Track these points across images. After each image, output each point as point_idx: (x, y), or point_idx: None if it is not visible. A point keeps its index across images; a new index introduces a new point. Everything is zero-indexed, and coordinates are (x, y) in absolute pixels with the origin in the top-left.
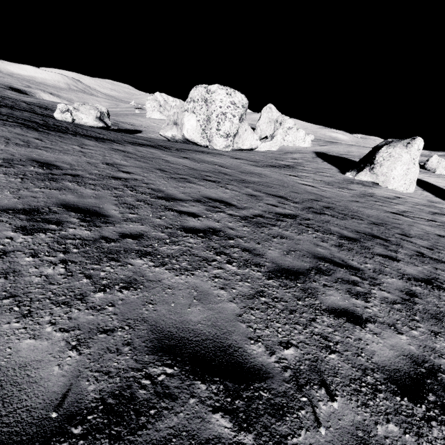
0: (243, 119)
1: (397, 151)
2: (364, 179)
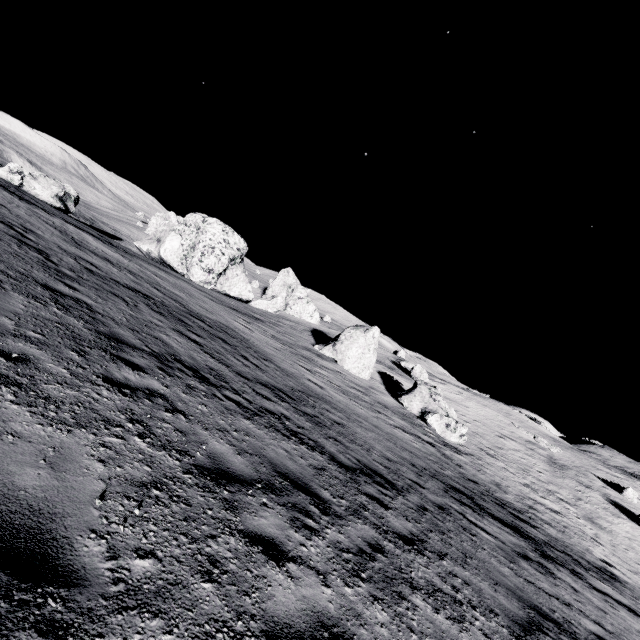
0: (236, 263)
1: (357, 334)
2: (327, 354)
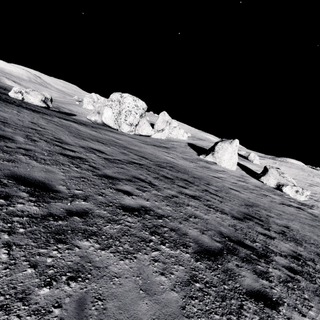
0: (143, 116)
1: (226, 145)
2: (209, 160)
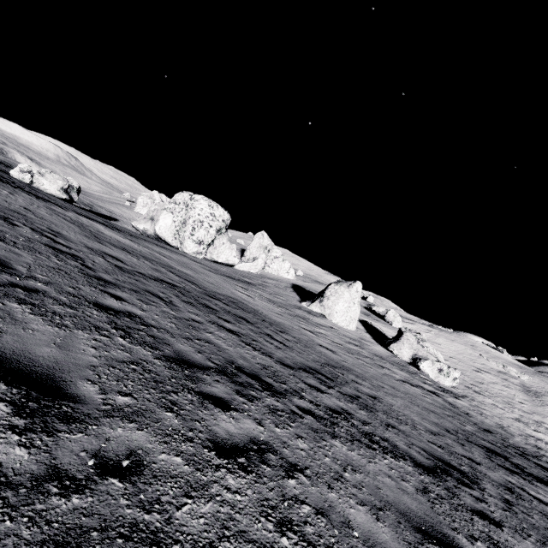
0: (222, 233)
1: (341, 289)
2: (315, 310)
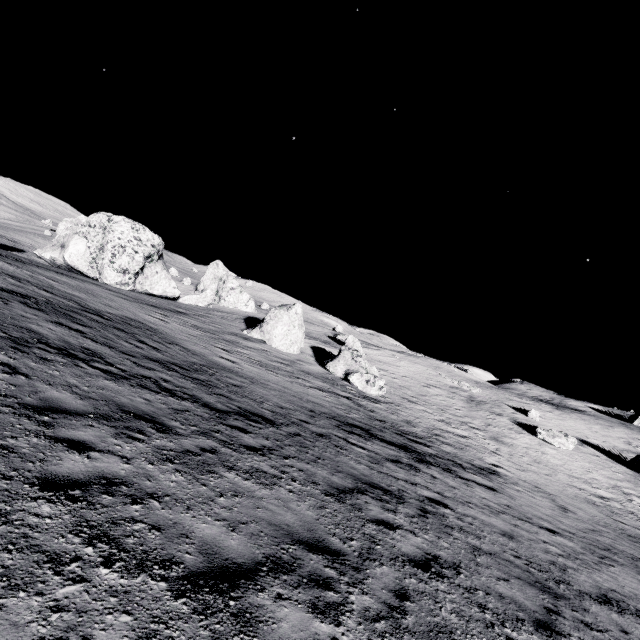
0: (153, 260)
1: (281, 313)
2: (256, 337)
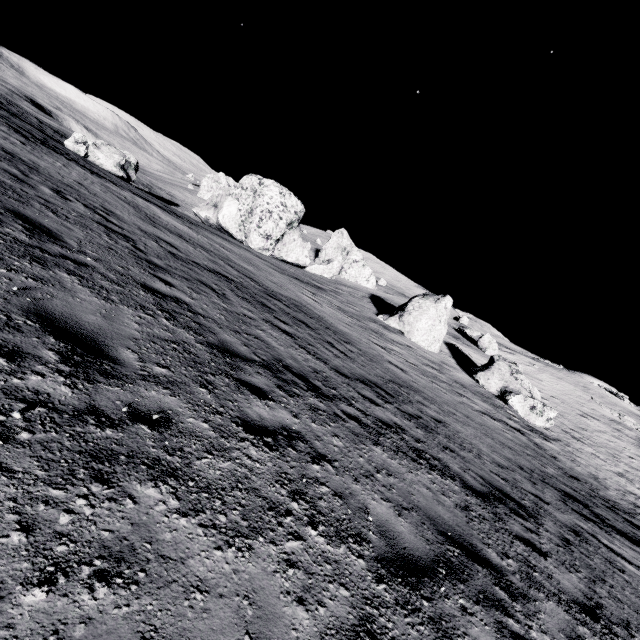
0: (293, 227)
1: (427, 304)
2: (393, 325)
